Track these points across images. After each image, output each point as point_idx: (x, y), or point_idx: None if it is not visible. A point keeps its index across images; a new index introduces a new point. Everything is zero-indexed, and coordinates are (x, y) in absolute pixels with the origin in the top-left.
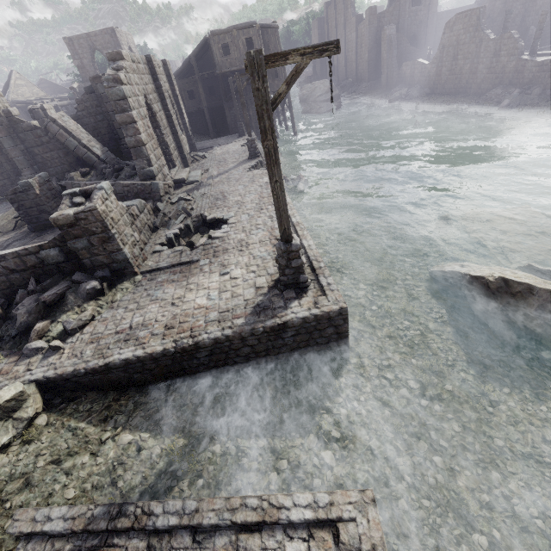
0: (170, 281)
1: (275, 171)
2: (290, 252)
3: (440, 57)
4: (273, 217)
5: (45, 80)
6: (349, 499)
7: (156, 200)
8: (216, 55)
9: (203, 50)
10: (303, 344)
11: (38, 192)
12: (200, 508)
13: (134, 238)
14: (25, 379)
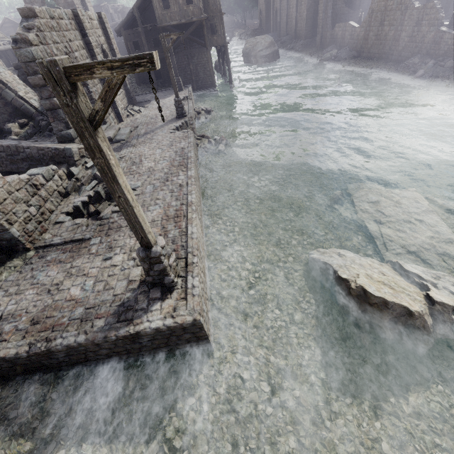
0: (57, 262)
1: (115, 187)
2: (151, 258)
3: (369, 21)
4: (174, 191)
5: (8, 20)
6: None
7: (71, 164)
8: (156, 8)
9: (148, 1)
10: (163, 345)
11: None
12: None
13: (29, 213)
14: None
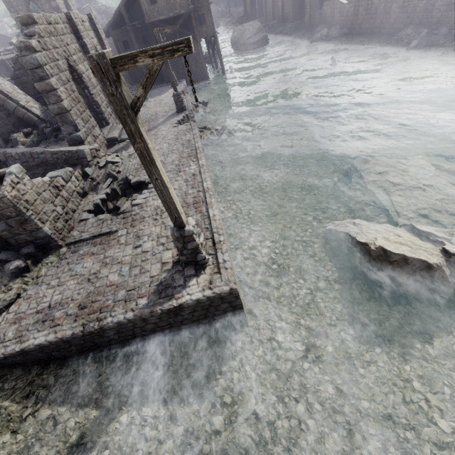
0: (90, 254)
1: (152, 170)
2: (184, 237)
3: None
4: (188, 181)
5: None
6: None
7: (84, 165)
8: (143, 4)
9: None
10: (202, 317)
11: None
12: None
13: (57, 213)
14: None
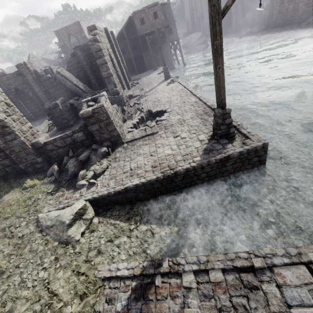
0: (145, 144)
1: (219, 61)
2: (224, 114)
3: (271, 4)
4: (194, 105)
5: (44, 58)
6: (312, 250)
7: (122, 105)
8: (137, 25)
9: (128, 25)
10: (237, 170)
11: (61, 108)
12: (209, 260)
13: (119, 124)
14: (82, 199)
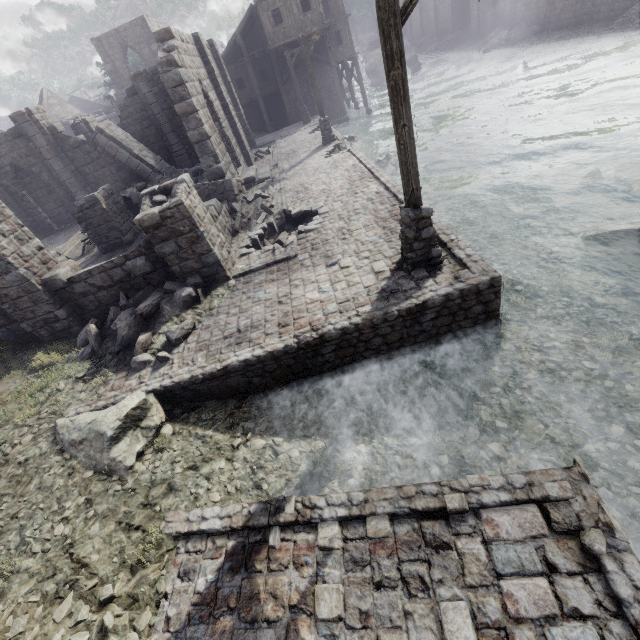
0: (270, 281)
1: (402, 112)
2: (420, 220)
3: None
4: (373, 199)
5: (74, 98)
6: (552, 478)
7: (230, 200)
8: (266, 26)
9: (248, 25)
10: (444, 330)
11: (104, 206)
12: (369, 498)
13: (220, 240)
14: (142, 390)
